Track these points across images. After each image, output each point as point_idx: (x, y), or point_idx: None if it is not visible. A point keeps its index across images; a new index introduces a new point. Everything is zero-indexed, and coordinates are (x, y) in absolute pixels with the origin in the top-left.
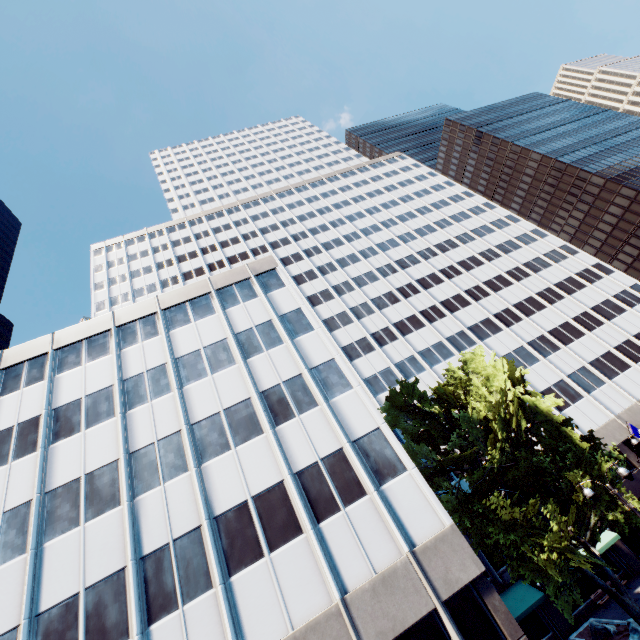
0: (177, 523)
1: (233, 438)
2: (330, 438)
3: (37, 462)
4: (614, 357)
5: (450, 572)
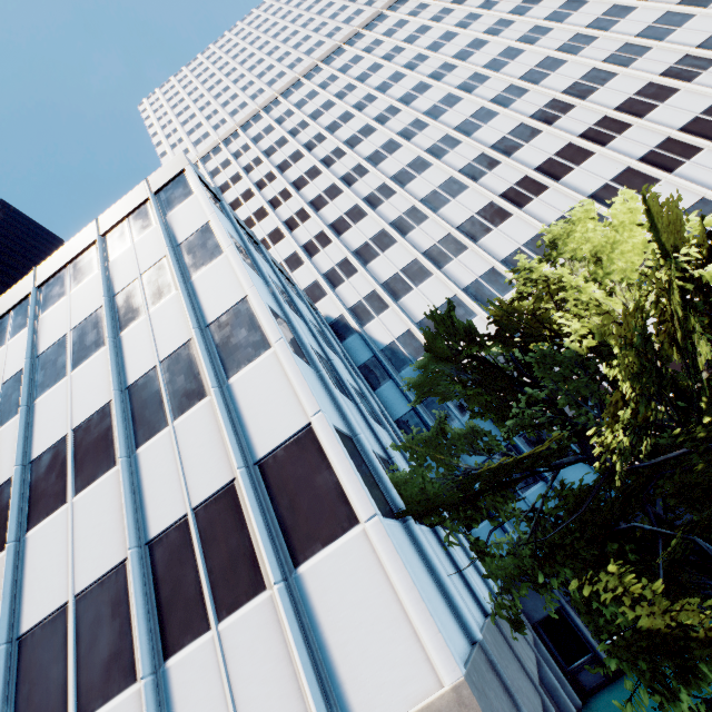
0: None
1: (73, 480)
2: (215, 461)
3: None
4: None
5: None
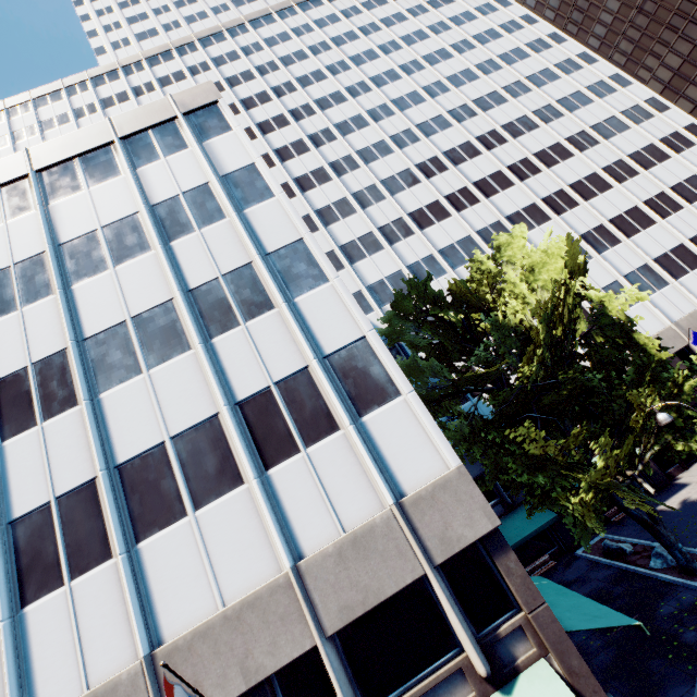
0: (61, 476)
1: (145, 358)
2: (290, 354)
3: None
4: (687, 252)
5: (450, 529)
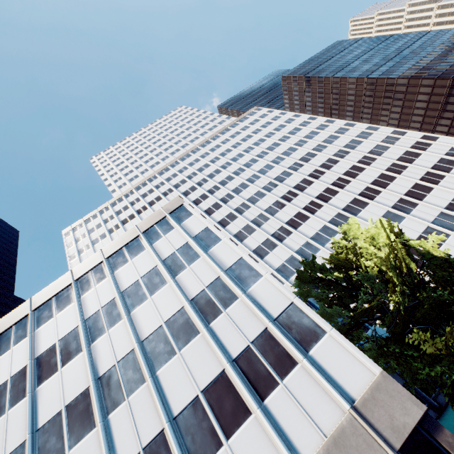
0: (144, 432)
1: (176, 344)
2: (254, 322)
3: (27, 406)
4: None
5: (395, 419)
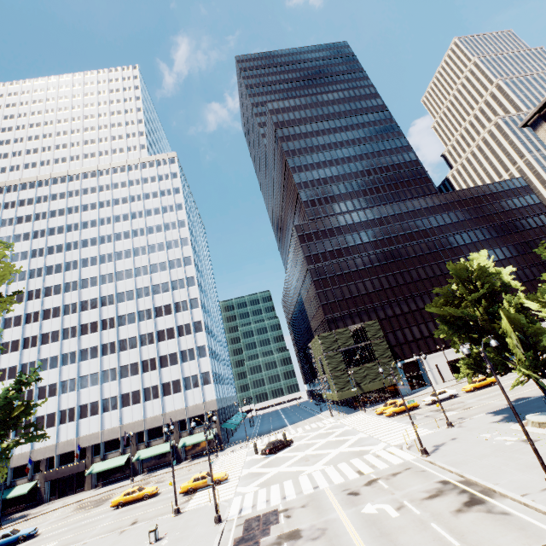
0: None
1: None
2: None
3: None
4: (138, 394)
5: None
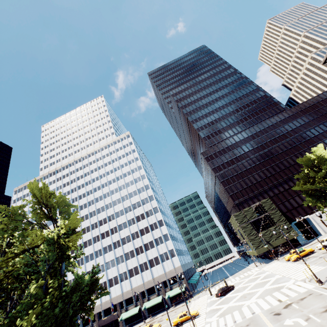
0: None
1: None
2: None
3: None
4: (137, 269)
5: None
